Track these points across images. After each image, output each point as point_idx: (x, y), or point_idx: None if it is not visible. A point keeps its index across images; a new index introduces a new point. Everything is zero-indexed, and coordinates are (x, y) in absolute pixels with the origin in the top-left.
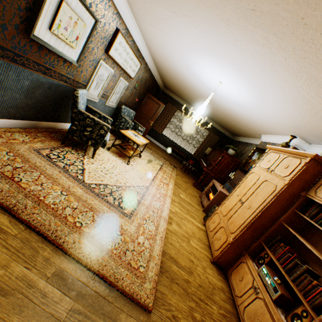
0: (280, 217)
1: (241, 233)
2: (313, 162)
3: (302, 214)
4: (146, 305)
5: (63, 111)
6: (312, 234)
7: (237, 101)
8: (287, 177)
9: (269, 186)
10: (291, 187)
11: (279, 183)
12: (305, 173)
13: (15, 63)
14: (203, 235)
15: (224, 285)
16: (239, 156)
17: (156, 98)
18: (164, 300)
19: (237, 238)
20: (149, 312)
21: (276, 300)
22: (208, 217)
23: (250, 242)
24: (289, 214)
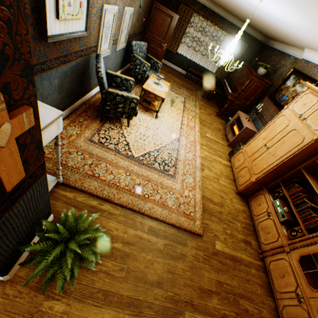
0: (300, 165)
1: (262, 176)
2: None
3: None
4: (199, 233)
5: (86, 84)
6: None
7: (280, 19)
8: (317, 131)
9: (297, 137)
10: None
11: (308, 136)
12: None
13: (44, 72)
14: (228, 171)
15: (245, 207)
16: (270, 74)
17: None
18: (208, 227)
19: (258, 179)
20: (201, 236)
21: (282, 221)
22: (233, 154)
23: (269, 181)
24: (309, 162)
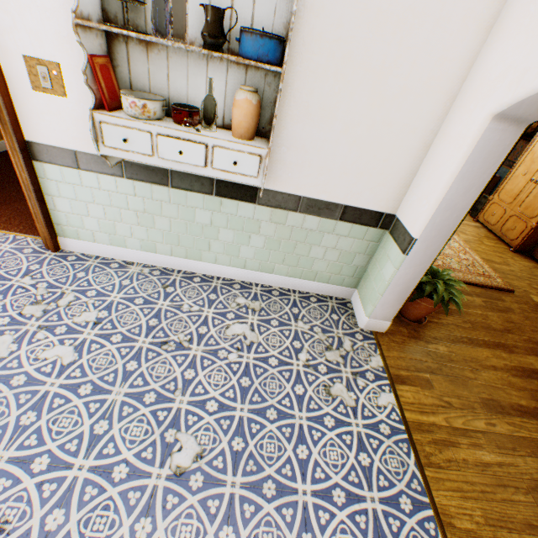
0: None
1: None
2: None
3: None
4: (508, 289)
5: None
6: None
7: None
8: None
9: None
10: None
11: None
12: None
13: None
14: (484, 232)
15: (533, 264)
16: None
17: None
18: (511, 285)
19: None
20: (511, 293)
21: None
22: (477, 211)
23: None
24: None
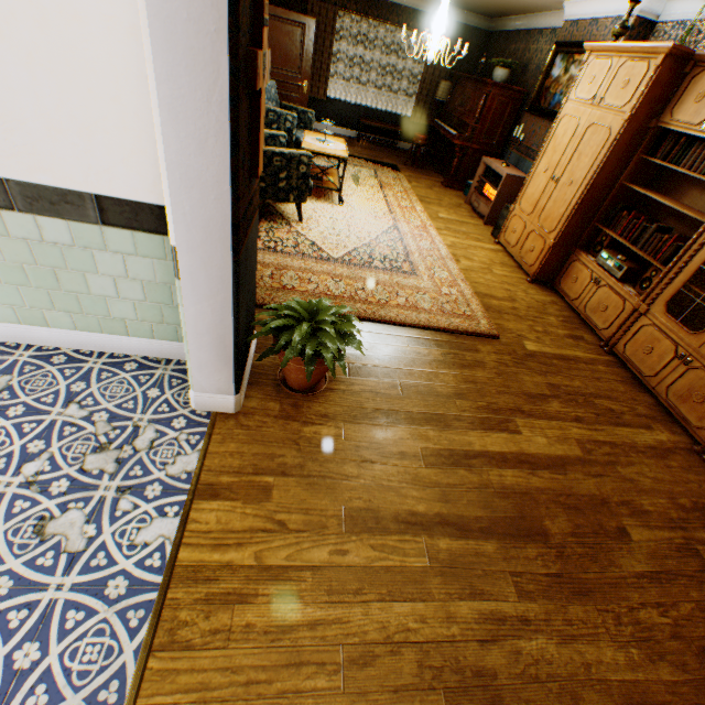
0: (619, 177)
1: (565, 227)
2: (669, 62)
3: (651, 158)
4: (492, 335)
5: None
6: (666, 181)
7: None
8: (627, 106)
9: (599, 135)
10: (633, 122)
11: (615, 122)
12: (655, 87)
13: None
14: (503, 258)
15: (553, 298)
16: (518, 77)
17: (273, 2)
18: (503, 328)
19: (560, 236)
20: (497, 339)
21: (621, 278)
22: (499, 229)
23: (579, 232)
24: (632, 166)
